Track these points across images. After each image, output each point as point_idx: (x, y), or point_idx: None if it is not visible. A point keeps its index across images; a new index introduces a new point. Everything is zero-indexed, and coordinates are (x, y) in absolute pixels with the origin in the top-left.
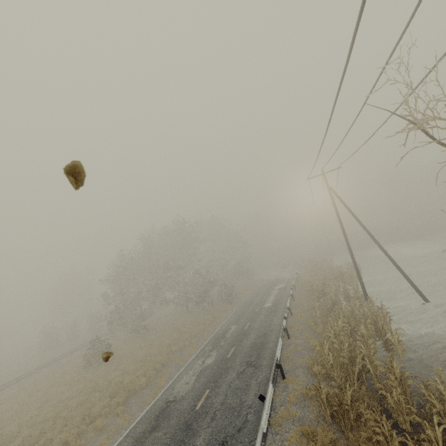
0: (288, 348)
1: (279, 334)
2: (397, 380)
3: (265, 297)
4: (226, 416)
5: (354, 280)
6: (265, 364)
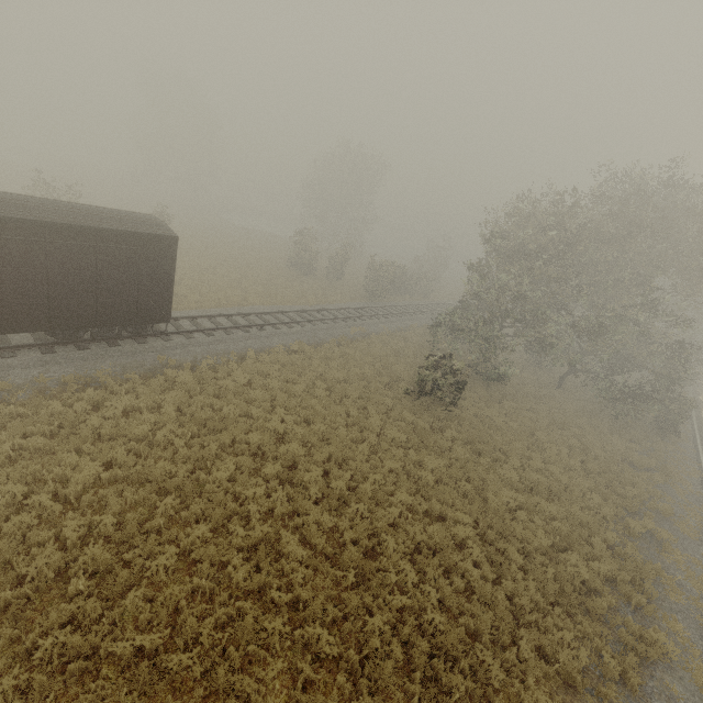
0: None
1: None
2: None
3: None
4: None
5: None
6: None
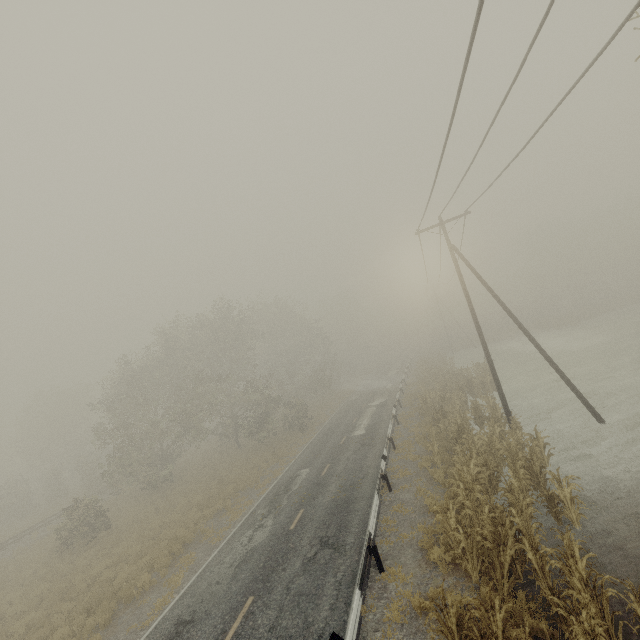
0: (390, 510)
1: (374, 484)
2: (589, 591)
3: (355, 419)
4: None
5: (487, 389)
6: (351, 543)
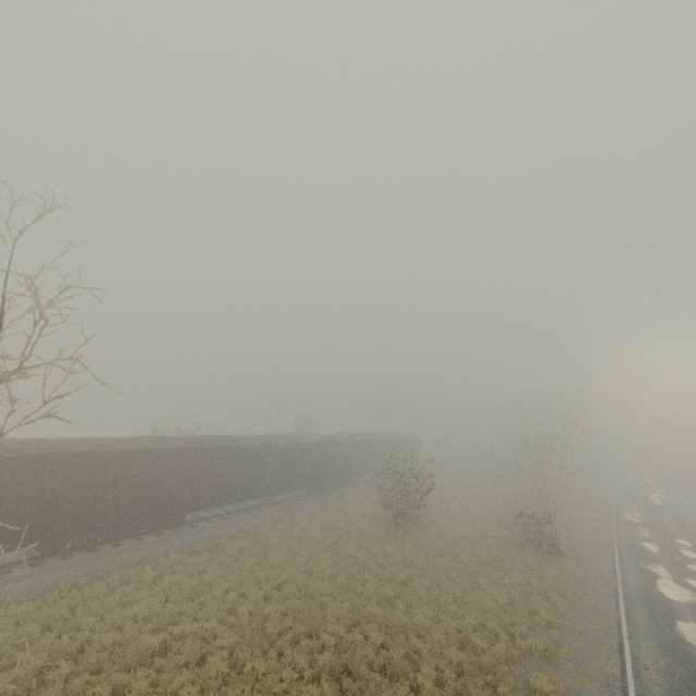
0: None
1: (695, 524)
2: None
3: (645, 497)
4: (689, 537)
5: None
6: None
